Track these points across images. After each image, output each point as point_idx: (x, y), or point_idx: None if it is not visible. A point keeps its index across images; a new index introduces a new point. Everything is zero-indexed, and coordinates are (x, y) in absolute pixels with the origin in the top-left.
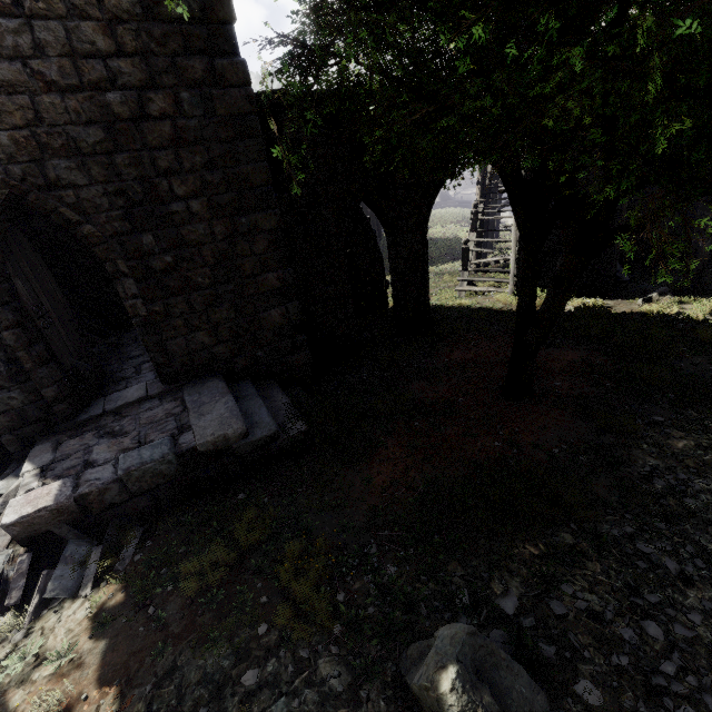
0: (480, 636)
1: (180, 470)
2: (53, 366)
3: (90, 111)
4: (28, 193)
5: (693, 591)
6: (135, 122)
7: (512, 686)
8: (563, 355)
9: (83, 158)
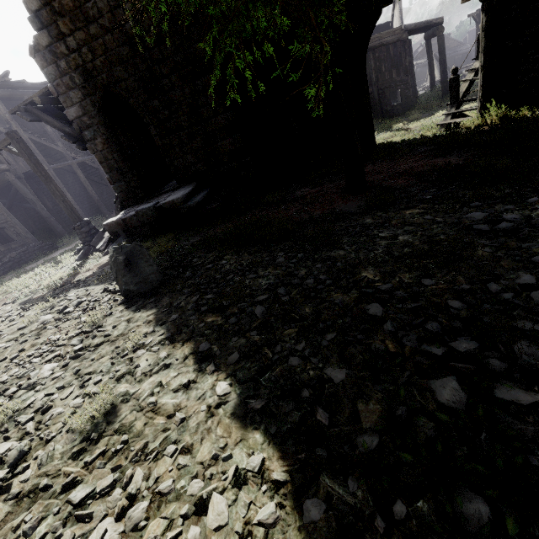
0: (142, 248)
1: (158, 216)
2: (135, 172)
3: (122, 38)
4: (109, 87)
5: (272, 270)
6: (139, 37)
7: (143, 267)
8: (438, 162)
9: (124, 64)
